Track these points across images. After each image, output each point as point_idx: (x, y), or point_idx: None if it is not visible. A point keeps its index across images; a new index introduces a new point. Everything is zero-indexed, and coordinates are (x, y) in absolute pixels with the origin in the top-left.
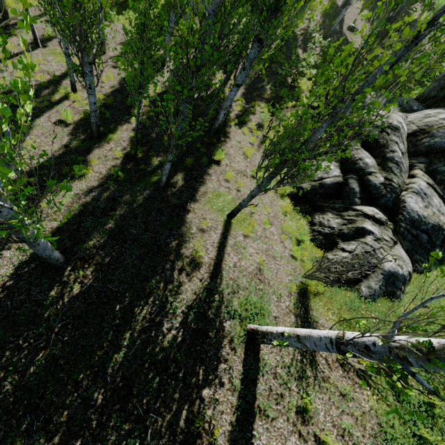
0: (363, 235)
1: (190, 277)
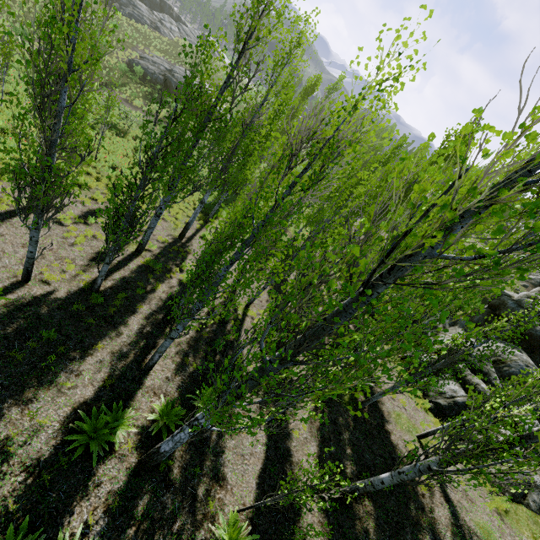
0: None
1: (433, 501)
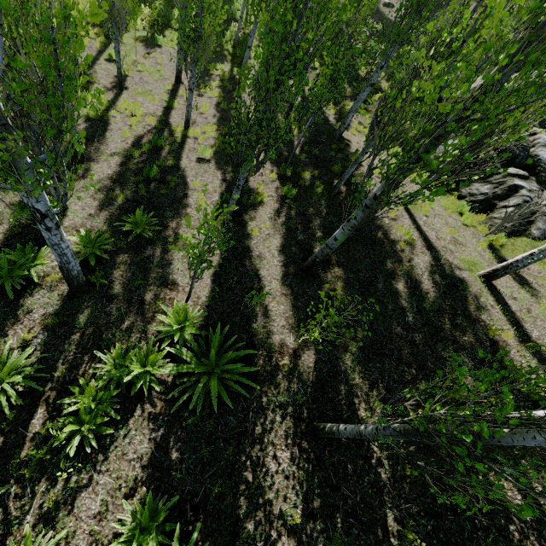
0: (516, 191)
1: (413, 253)
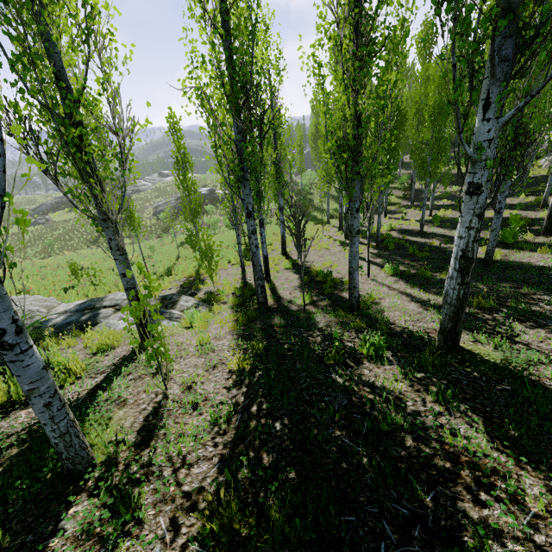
0: None
1: None
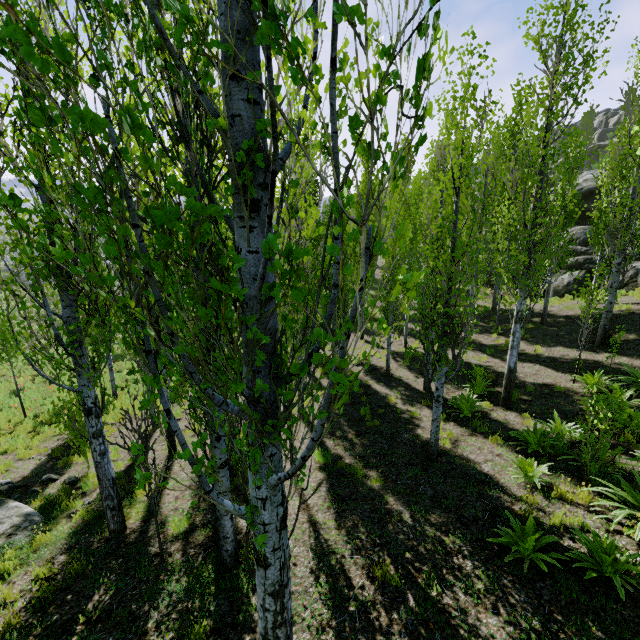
0: (637, 269)
1: None
